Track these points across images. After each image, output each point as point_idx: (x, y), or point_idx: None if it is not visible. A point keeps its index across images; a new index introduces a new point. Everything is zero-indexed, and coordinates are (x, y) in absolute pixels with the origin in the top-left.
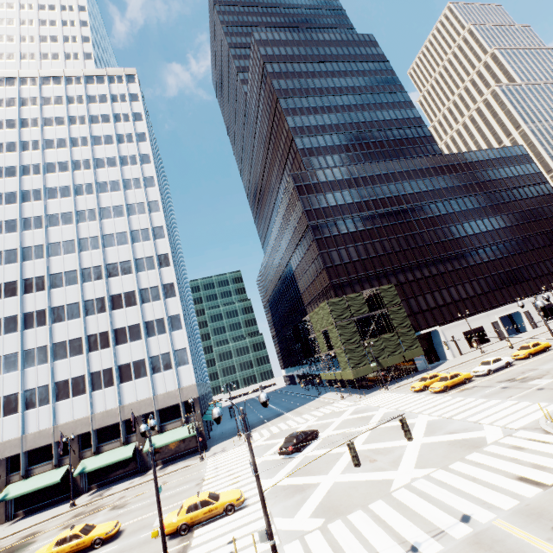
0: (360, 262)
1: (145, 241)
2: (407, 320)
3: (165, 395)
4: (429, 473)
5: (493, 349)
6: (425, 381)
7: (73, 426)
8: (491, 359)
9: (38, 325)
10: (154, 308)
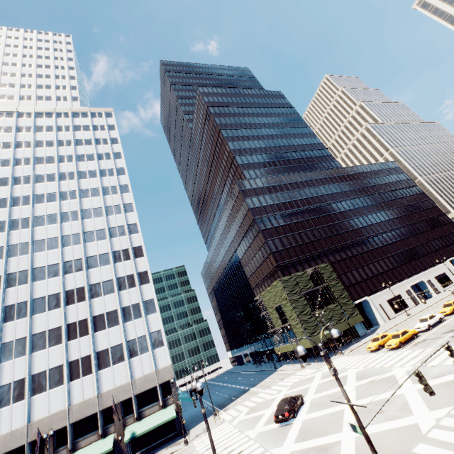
0: (298, 247)
1: (121, 236)
2: (344, 291)
3: (142, 378)
4: (449, 412)
5: (415, 312)
6: (378, 341)
7: (48, 422)
8: (427, 316)
9: (18, 317)
10: (130, 294)
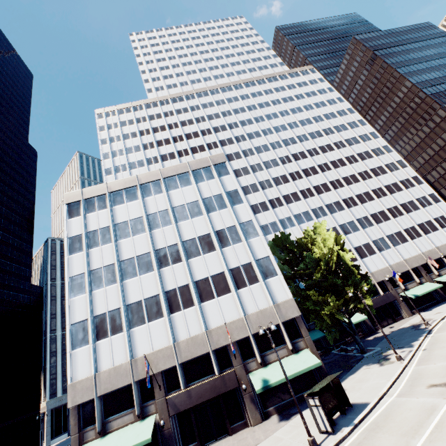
0: None
1: (382, 154)
2: None
3: None
4: None
5: None
6: None
7: (414, 260)
8: None
9: (354, 205)
10: (414, 191)
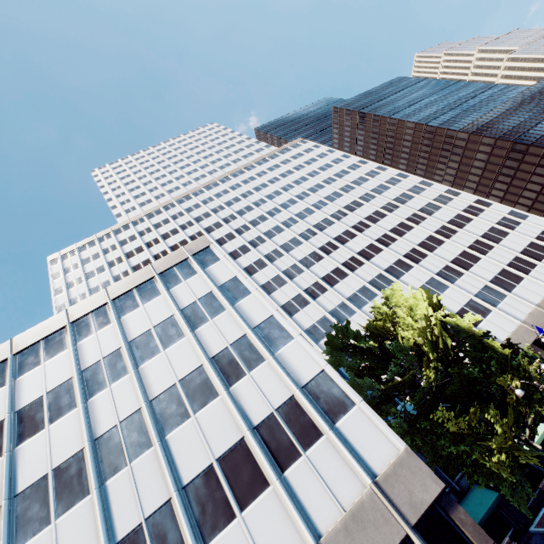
0: None
1: (423, 191)
2: None
3: None
4: None
5: None
6: None
7: None
8: None
9: (422, 257)
10: (488, 216)
